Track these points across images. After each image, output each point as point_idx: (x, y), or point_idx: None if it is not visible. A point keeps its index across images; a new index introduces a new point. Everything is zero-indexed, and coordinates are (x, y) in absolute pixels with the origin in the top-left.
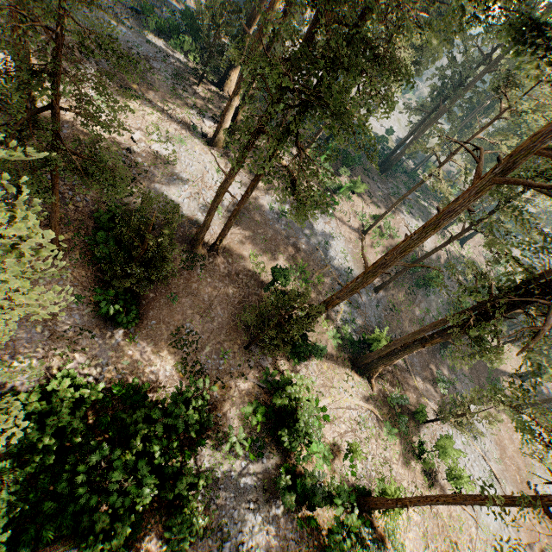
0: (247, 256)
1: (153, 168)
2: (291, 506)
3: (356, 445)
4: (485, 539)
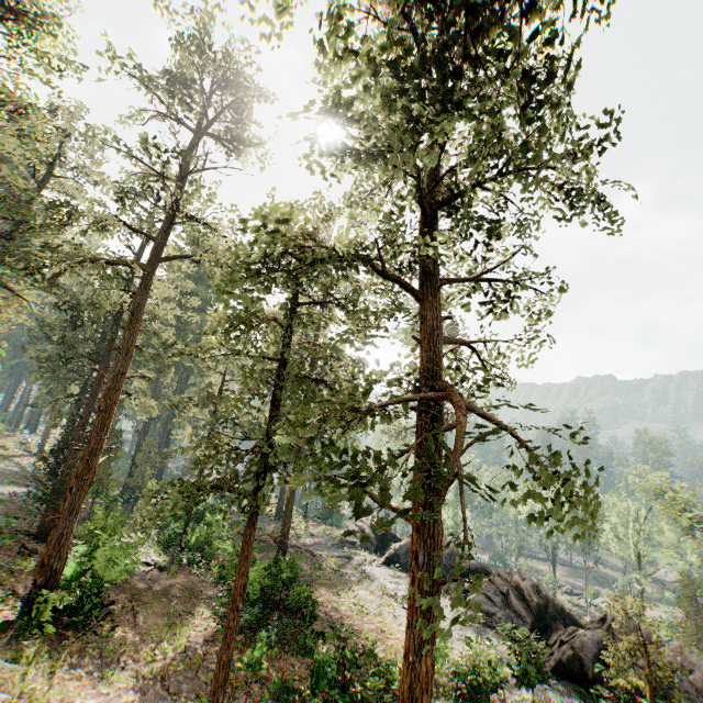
0: None
1: None
2: None
3: None
4: None
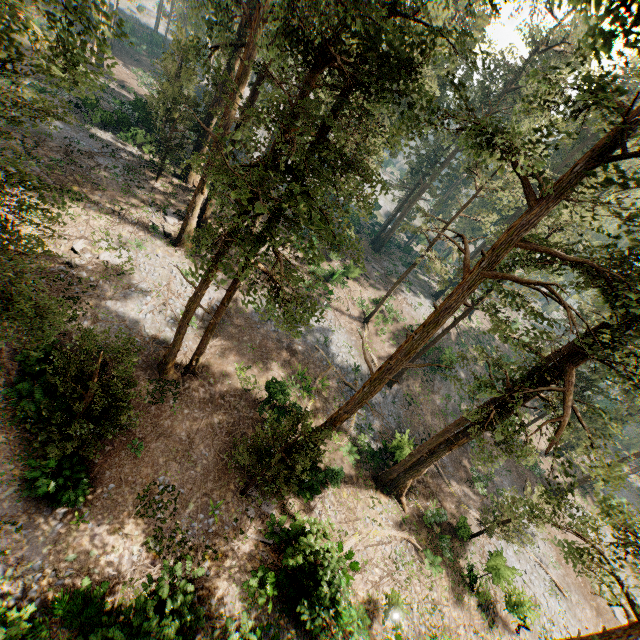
0: (232, 372)
1: (102, 282)
2: None
3: (396, 596)
4: None
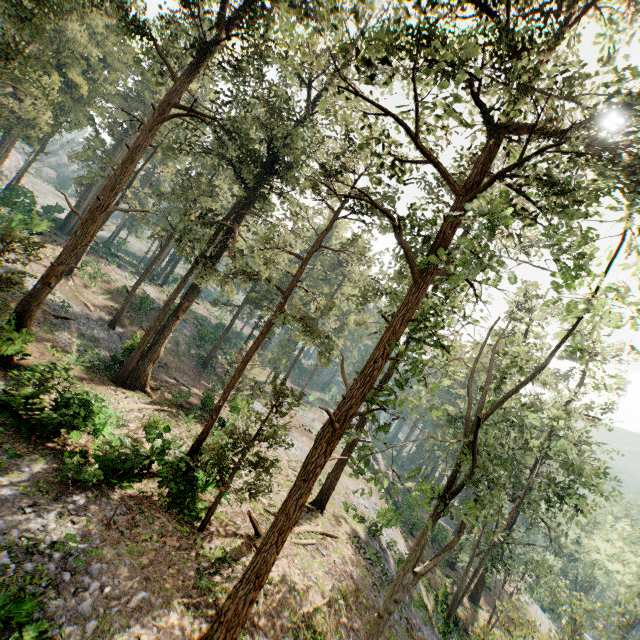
0: None
1: None
2: (97, 477)
3: (154, 418)
4: (296, 460)
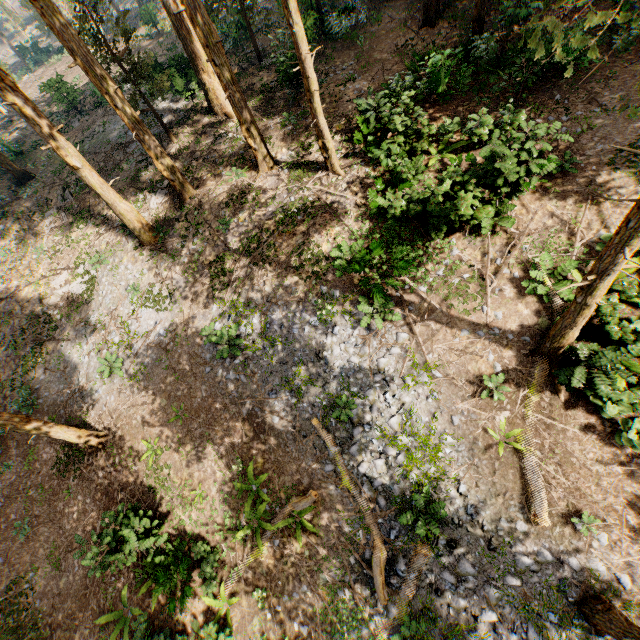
0: (145, 451)
1: (64, 320)
2: None
3: None
4: None
